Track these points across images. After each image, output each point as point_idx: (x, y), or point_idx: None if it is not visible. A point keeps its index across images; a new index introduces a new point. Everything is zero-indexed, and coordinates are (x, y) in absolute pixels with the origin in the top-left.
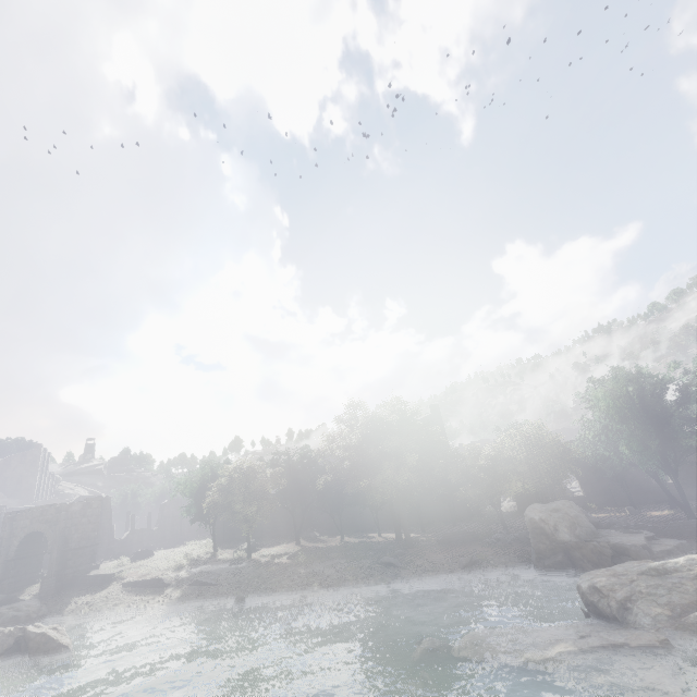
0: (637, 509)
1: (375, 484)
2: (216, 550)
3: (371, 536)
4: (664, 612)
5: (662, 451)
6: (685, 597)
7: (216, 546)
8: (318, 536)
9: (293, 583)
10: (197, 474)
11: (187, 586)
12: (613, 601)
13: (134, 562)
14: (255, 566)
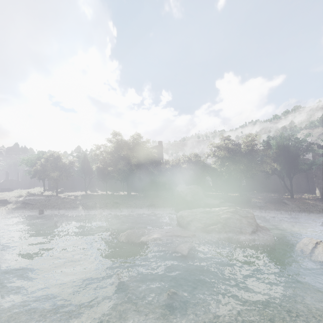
0: (228, 192)
1: (115, 169)
2: (44, 191)
3: (119, 192)
4: (201, 226)
5: (239, 171)
6: (212, 221)
7: (44, 189)
8: (97, 190)
9: (70, 206)
10: (34, 156)
11: (20, 204)
12: (186, 221)
13: (0, 193)
14: (57, 199)
